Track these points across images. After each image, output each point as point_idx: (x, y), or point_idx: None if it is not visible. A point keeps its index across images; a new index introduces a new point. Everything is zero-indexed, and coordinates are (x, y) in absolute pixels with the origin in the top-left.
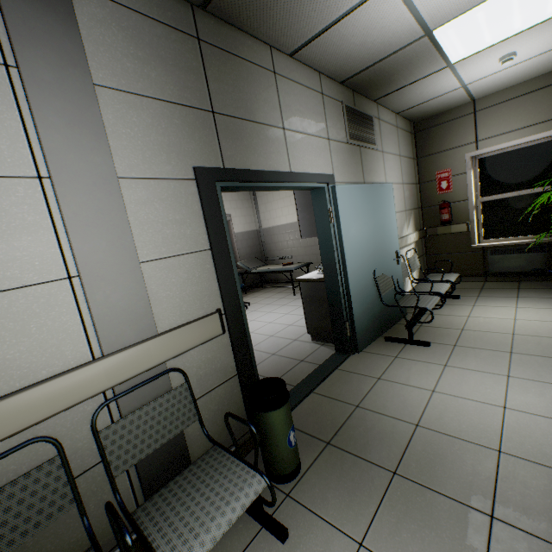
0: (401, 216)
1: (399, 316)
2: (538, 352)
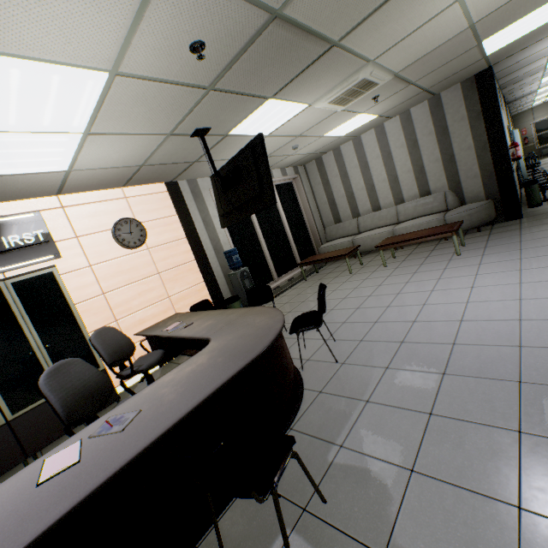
0: None
1: None
2: None
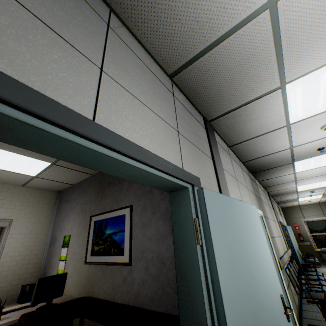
0: None
1: None
2: None
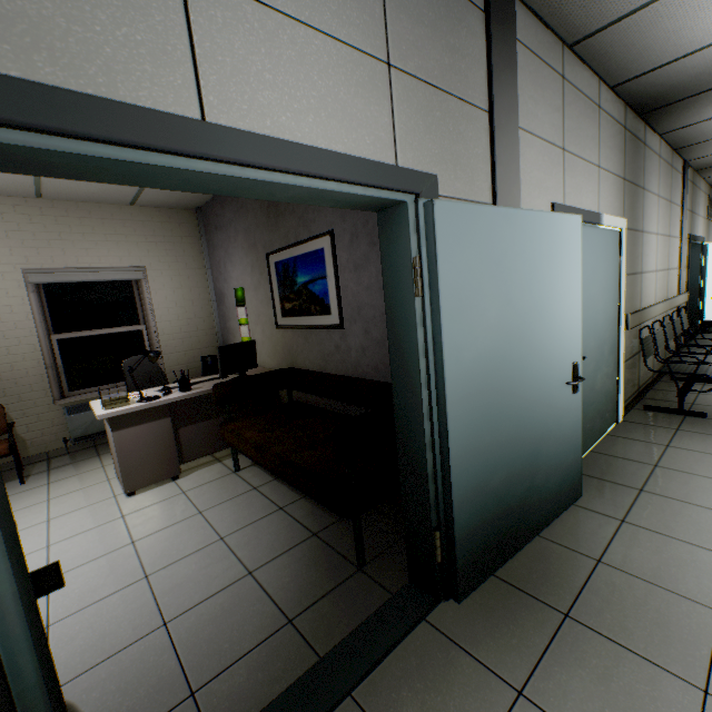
0: None
1: None
2: None
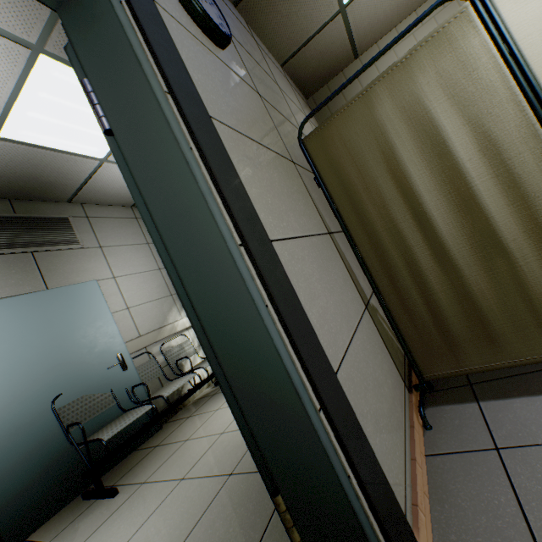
0: (162, 303)
1: (143, 437)
2: (209, 467)
